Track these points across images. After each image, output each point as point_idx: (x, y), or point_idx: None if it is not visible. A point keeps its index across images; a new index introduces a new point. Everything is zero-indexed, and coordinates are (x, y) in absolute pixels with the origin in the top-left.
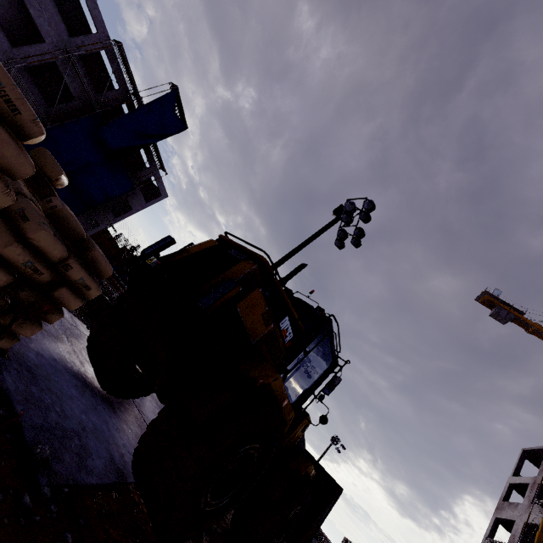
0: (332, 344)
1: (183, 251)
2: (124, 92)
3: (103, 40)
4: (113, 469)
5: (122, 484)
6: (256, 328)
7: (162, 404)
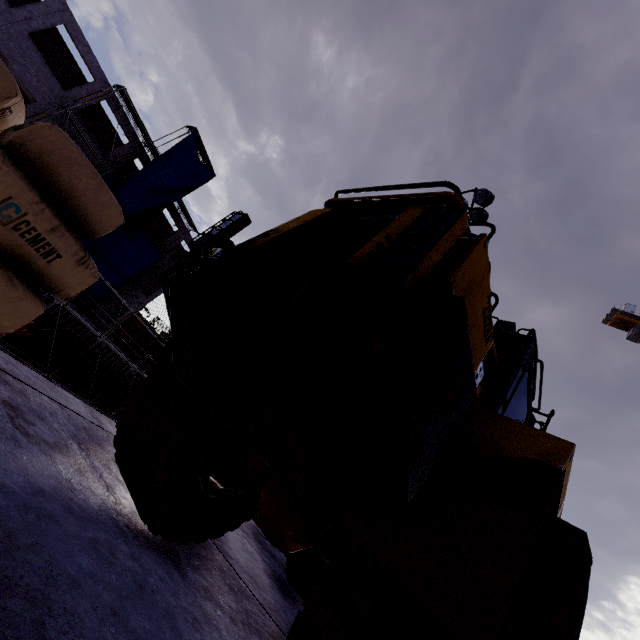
0: (529, 384)
1: (268, 233)
2: (135, 146)
3: (103, 88)
4: None
5: None
6: (473, 347)
7: (248, 527)
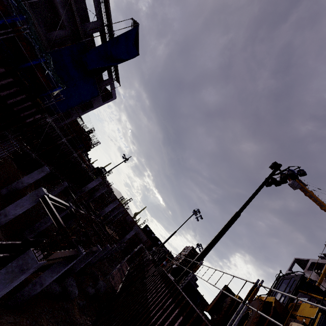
0: None
1: None
2: (100, 24)
3: None
4: None
5: None
6: None
7: None
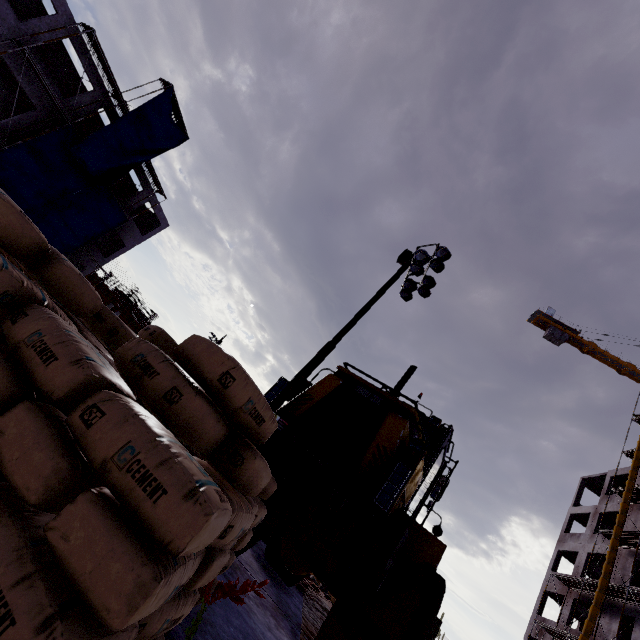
0: (445, 451)
1: (304, 397)
2: (101, 95)
3: (66, 24)
4: None
5: None
6: (411, 492)
7: None
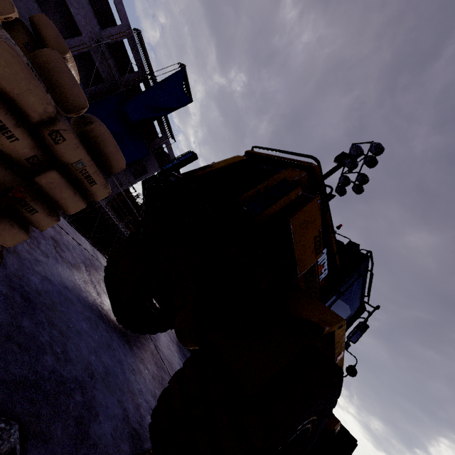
0: (363, 285)
1: (206, 167)
2: (142, 74)
3: (126, 30)
4: (126, 433)
5: (137, 454)
6: (305, 256)
7: (174, 337)
